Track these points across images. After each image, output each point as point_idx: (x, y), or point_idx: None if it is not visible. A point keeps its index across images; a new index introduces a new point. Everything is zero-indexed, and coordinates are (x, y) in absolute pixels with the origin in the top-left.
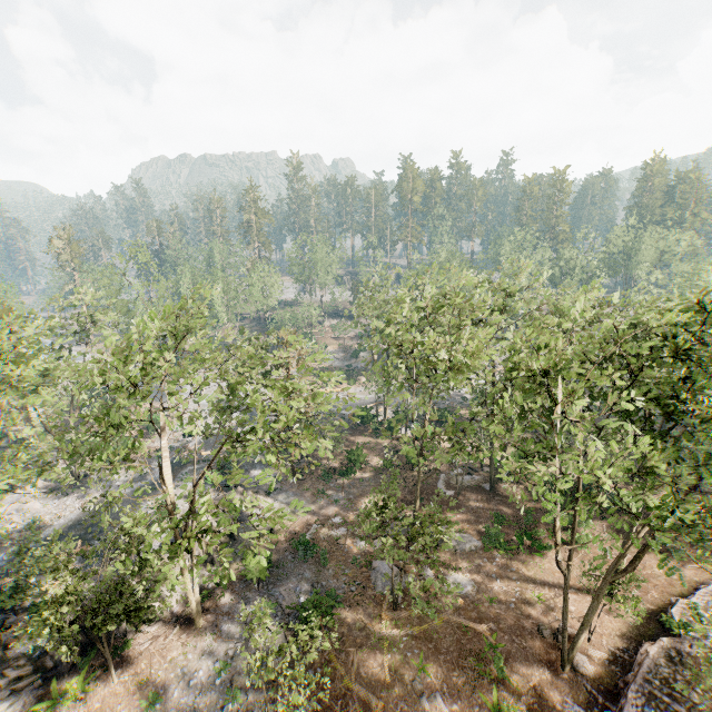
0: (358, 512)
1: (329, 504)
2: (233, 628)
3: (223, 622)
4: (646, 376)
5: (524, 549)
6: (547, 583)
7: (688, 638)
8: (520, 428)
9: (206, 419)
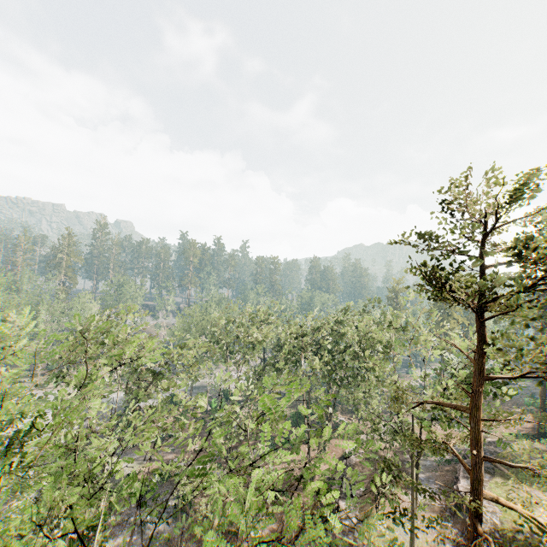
0: (190, 452)
1: (168, 453)
2: (125, 530)
3: (116, 530)
4: (324, 343)
5: (286, 449)
6: (299, 460)
7: (352, 457)
8: (286, 366)
9: (26, 421)
